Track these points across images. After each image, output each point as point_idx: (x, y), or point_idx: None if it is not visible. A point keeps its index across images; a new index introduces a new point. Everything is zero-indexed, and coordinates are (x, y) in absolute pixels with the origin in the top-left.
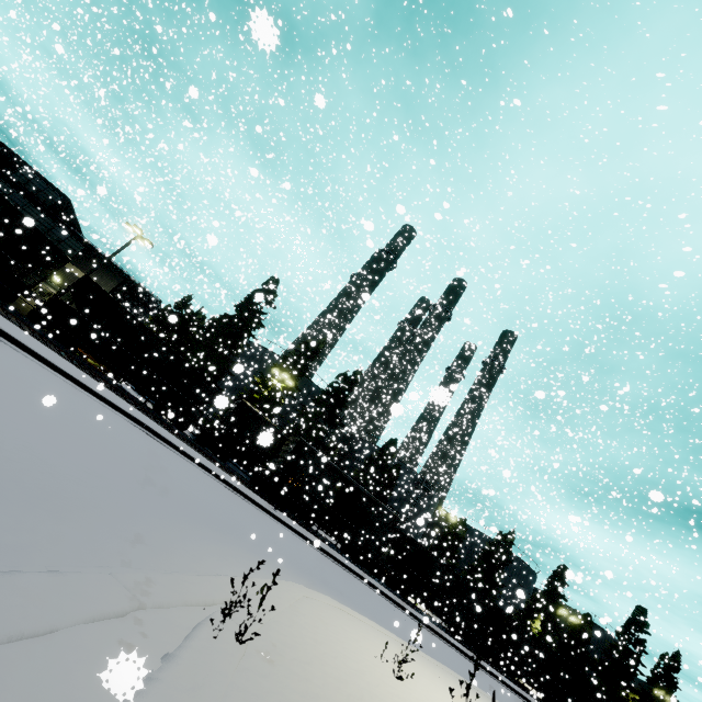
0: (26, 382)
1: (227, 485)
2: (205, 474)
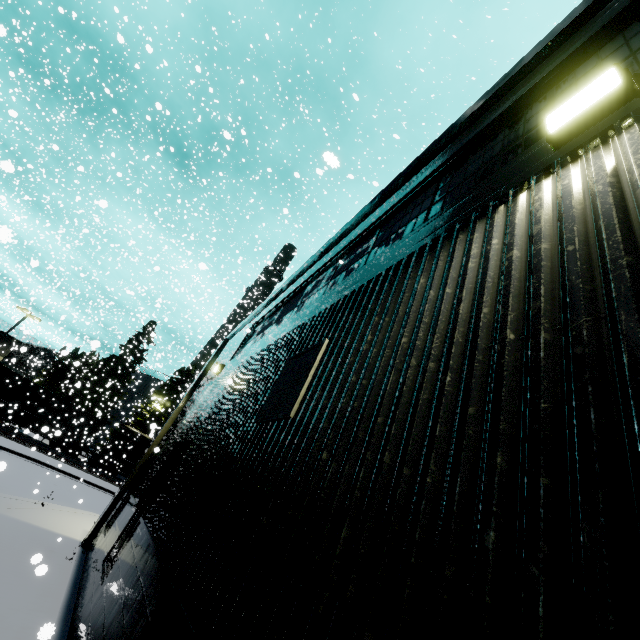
0: None
1: (101, 489)
2: (83, 484)
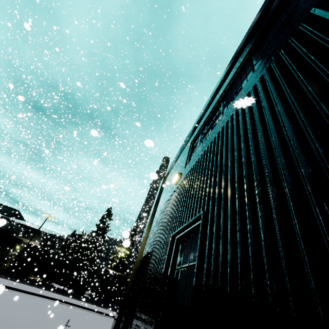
0: (15, 301)
1: (100, 313)
2: (89, 312)
